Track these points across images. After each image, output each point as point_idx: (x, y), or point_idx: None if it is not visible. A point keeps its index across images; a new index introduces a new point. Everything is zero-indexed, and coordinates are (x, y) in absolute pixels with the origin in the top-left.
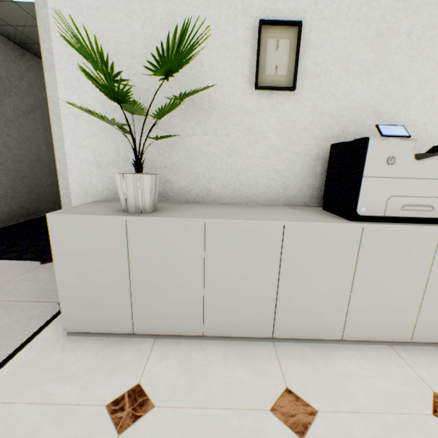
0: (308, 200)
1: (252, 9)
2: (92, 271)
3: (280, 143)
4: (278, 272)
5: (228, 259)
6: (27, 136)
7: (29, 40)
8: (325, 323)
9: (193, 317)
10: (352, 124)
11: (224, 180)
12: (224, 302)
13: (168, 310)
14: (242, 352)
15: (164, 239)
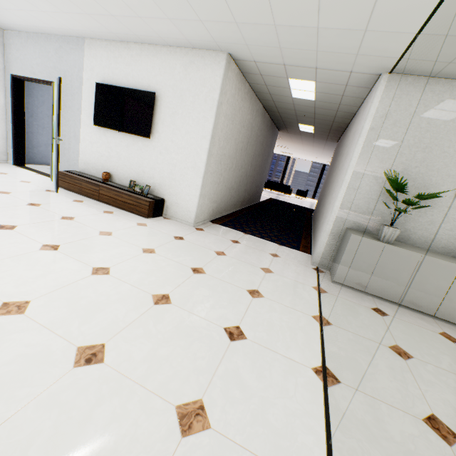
0: None
1: None
2: (359, 260)
3: None
4: (449, 286)
5: (426, 274)
6: (248, 160)
7: (273, 105)
8: None
9: (396, 293)
10: None
11: (420, 235)
12: (415, 291)
13: (385, 286)
14: (417, 315)
15: (398, 257)
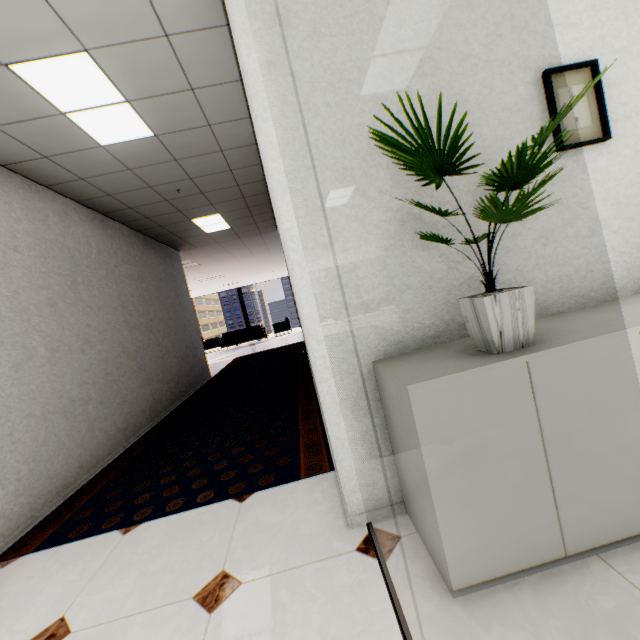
0: None
1: (529, 61)
2: (486, 462)
3: (606, 210)
4: None
5: None
6: (107, 321)
7: (98, 193)
8: None
9: None
10: None
11: (544, 281)
12: None
13: (612, 494)
14: None
15: (586, 375)
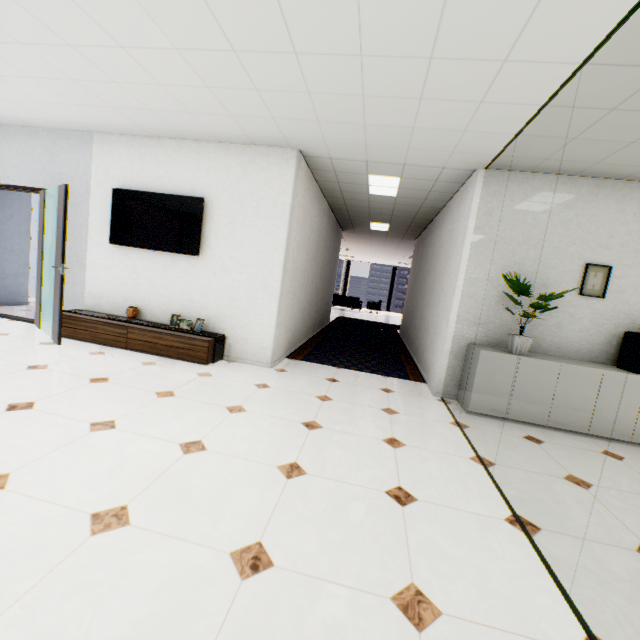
0: (604, 360)
1: (582, 257)
2: (494, 380)
3: (590, 325)
4: (596, 396)
5: (569, 385)
6: (317, 272)
7: (342, 203)
8: (620, 430)
9: (542, 414)
10: (637, 320)
11: (550, 341)
12: (562, 408)
13: (529, 408)
14: (571, 436)
15: (537, 370)
